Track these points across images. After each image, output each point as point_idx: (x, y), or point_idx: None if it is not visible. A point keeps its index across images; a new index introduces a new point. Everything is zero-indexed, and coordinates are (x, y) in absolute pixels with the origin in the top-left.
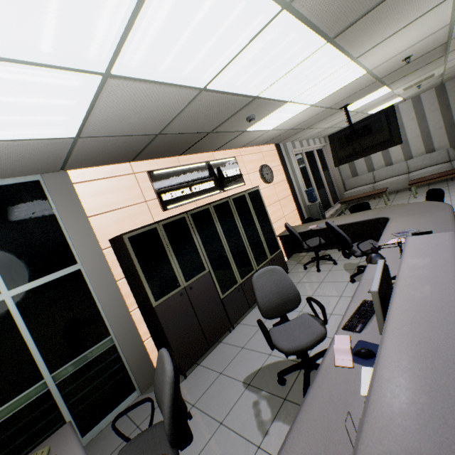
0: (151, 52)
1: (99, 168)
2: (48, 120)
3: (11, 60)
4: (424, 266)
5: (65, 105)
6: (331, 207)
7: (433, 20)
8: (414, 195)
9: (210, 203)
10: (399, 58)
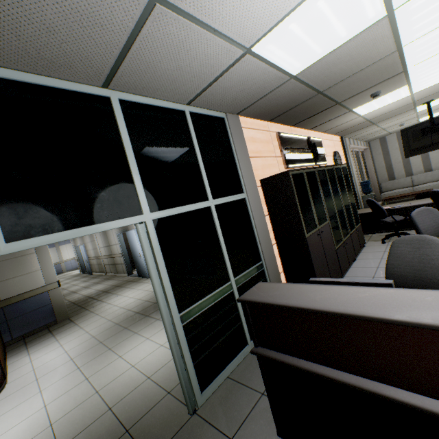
0: None
1: (252, 120)
2: (312, 50)
3: None
4: None
5: (338, 37)
6: None
7: None
8: None
9: (325, 166)
10: None
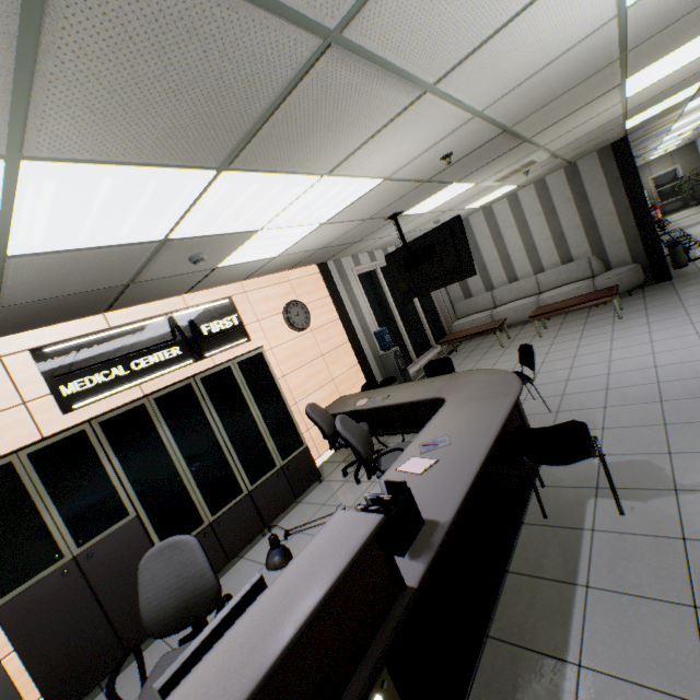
0: None
1: None
2: None
3: None
4: (260, 625)
5: None
6: (431, 349)
7: (431, 119)
8: (538, 333)
9: (147, 395)
10: (431, 158)
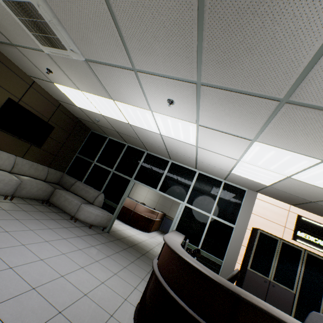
0: (310, 177)
1: (271, 198)
2: (261, 178)
3: (261, 167)
4: None
5: (269, 178)
6: None
7: None
8: None
9: None
10: None
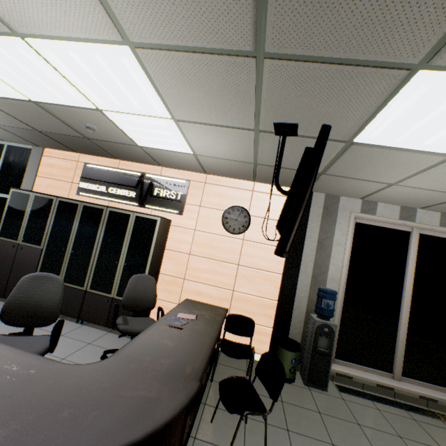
0: None
1: (61, 152)
2: None
3: None
4: None
5: None
6: None
7: None
8: None
9: (82, 201)
10: None
